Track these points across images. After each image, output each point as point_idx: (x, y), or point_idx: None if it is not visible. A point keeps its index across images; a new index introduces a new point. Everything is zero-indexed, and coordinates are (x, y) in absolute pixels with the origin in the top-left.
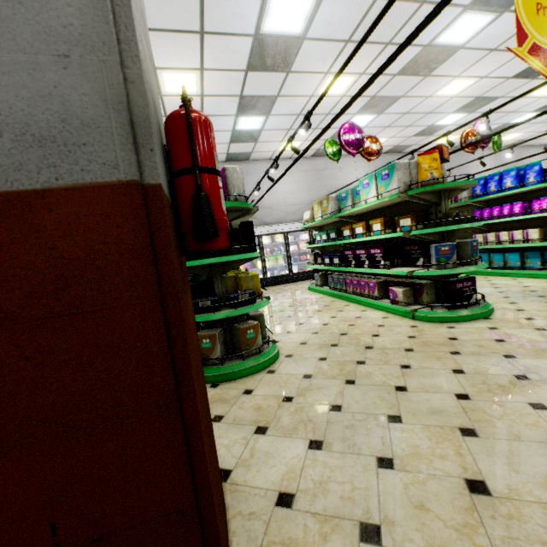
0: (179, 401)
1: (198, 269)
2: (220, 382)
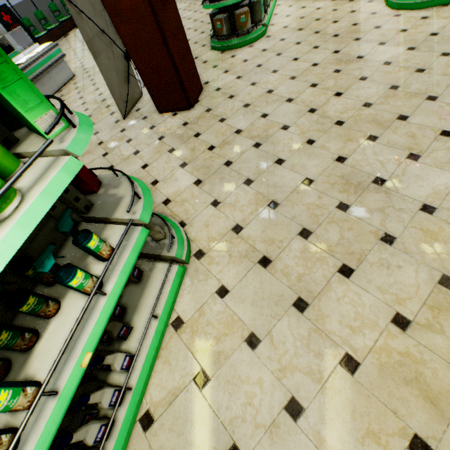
0: (166, 44)
1: None
2: (225, 51)
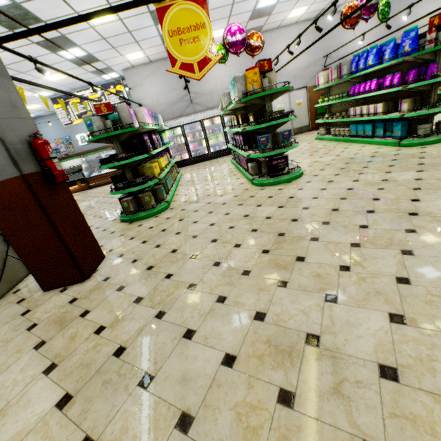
0: (52, 223)
1: (116, 167)
2: (133, 222)
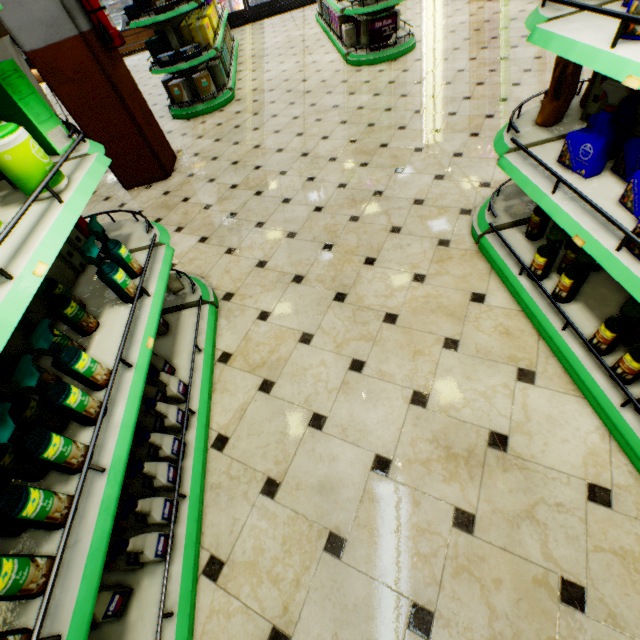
0: (124, 104)
1: (153, 26)
2: (192, 119)
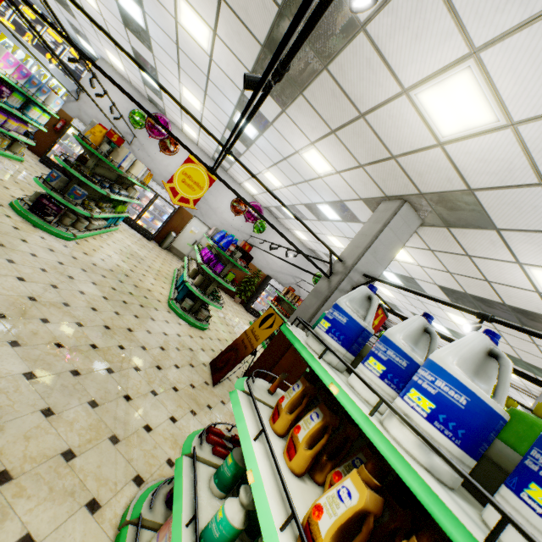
0: None
1: None
2: None
